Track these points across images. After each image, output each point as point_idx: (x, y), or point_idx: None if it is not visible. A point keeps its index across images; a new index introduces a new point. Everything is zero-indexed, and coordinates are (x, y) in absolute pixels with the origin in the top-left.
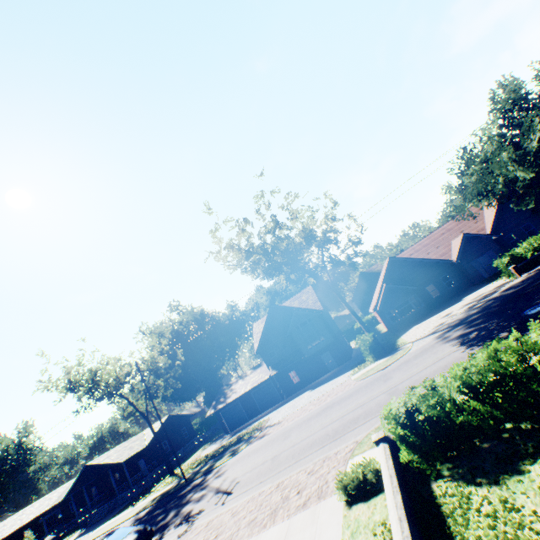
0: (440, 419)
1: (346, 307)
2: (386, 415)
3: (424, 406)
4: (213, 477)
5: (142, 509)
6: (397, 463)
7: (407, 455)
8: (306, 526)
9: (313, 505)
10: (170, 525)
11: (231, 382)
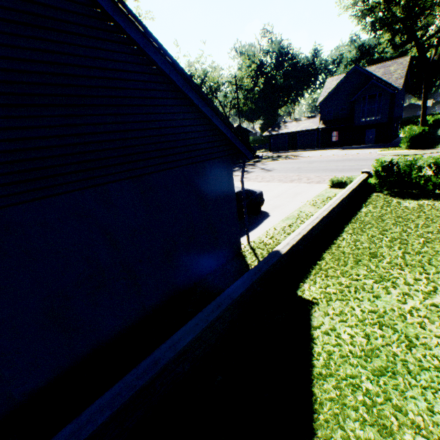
0: (403, 172)
1: (422, 95)
2: (377, 159)
3: (402, 164)
4: (260, 165)
5: None
6: (365, 184)
7: (373, 182)
8: (306, 187)
9: (312, 184)
10: (237, 171)
11: (286, 121)
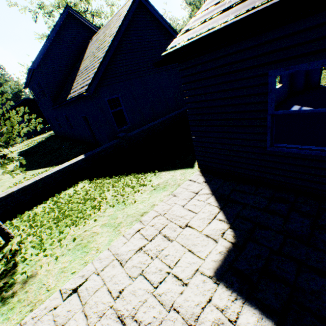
0: None
1: None
2: None
3: None
4: None
5: None
6: None
7: None
8: None
9: None
10: None
11: None
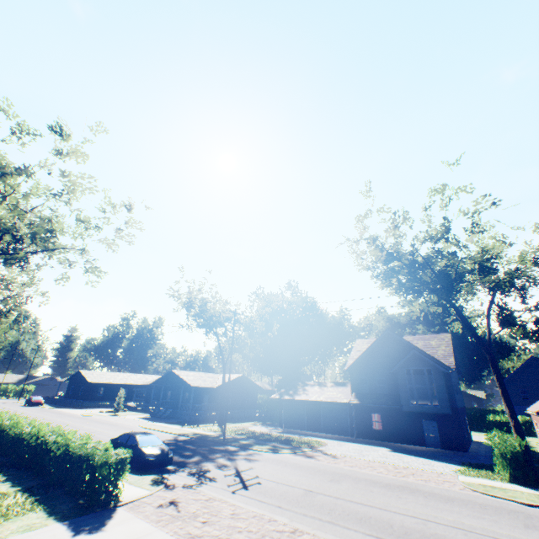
0: None
1: (497, 383)
2: None
3: None
4: (244, 457)
5: (183, 433)
6: None
7: None
8: None
9: None
10: (187, 467)
11: (307, 382)
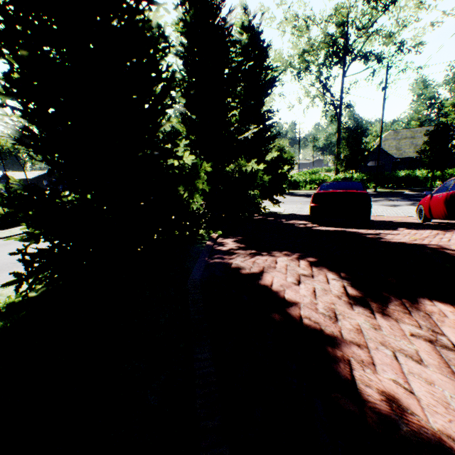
0: None
1: None
2: None
3: None
4: None
5: None
6: None
7: None
8: None
9: None
10: None
11: None
